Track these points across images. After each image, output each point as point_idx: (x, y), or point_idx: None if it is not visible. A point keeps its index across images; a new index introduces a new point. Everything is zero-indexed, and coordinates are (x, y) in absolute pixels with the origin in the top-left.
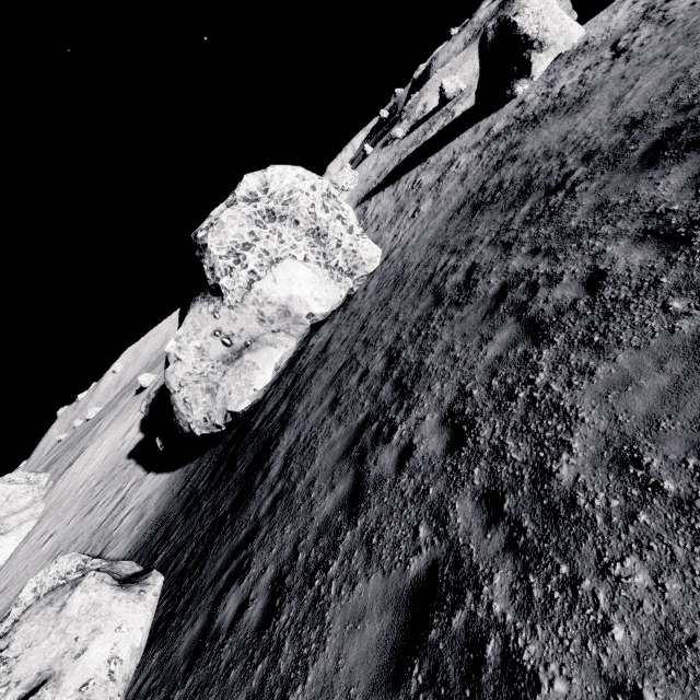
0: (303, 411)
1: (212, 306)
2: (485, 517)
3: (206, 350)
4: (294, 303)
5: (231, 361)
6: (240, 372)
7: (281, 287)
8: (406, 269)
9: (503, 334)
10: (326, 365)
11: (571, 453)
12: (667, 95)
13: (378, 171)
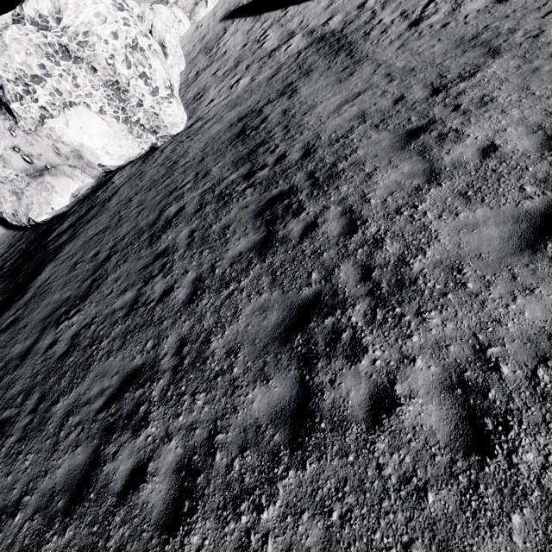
0: (65, 255)
1: (8, 123)
2: (33, 407)
3: (7, 160)
4: (86, 151)
5: (33, 176)
6: (41, 189)
7: (73, 132)
8: (181, 159)
9: (129, 294)
10: (98, 219)
11: (68, 397)
12: (333, 143)
13: None
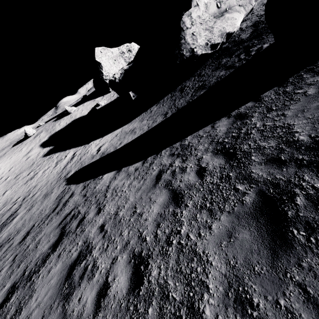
0: None
1: None
2: None
3: (208, 7)
4: None
5: (218, 17)
6: (225, 20)
7: None
8: None
9: None
10: None
11: None
12: None
13: None
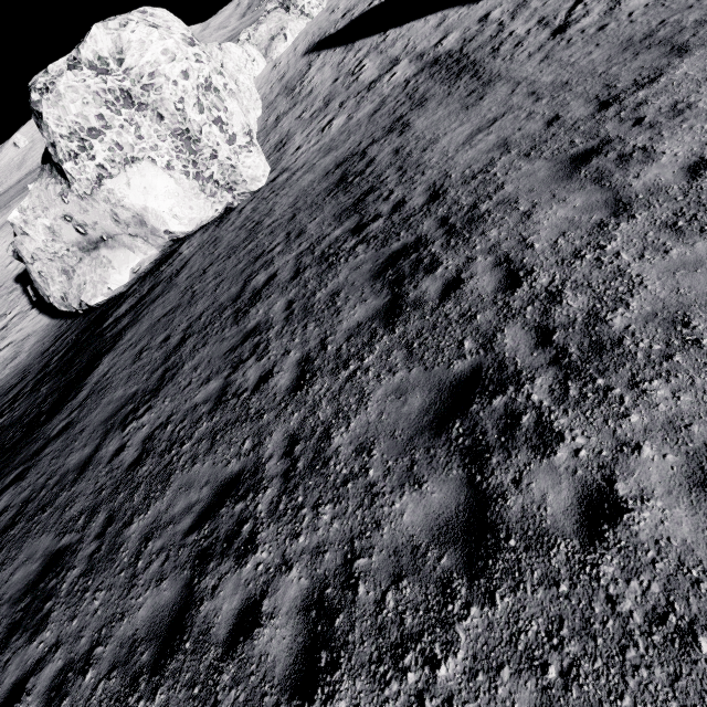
0: (126, 343)
1: (59, 188)
2: (99, 531)
3: (57, 231)
4: (150, 215)
5: (87, 250)
6: (95, 265)
7: (135, 194)
8: (266, 218)
9: (214, 384)
10: (166, 297)
11: (145, 516)
12: (468, 180)
13: (348, 4)
